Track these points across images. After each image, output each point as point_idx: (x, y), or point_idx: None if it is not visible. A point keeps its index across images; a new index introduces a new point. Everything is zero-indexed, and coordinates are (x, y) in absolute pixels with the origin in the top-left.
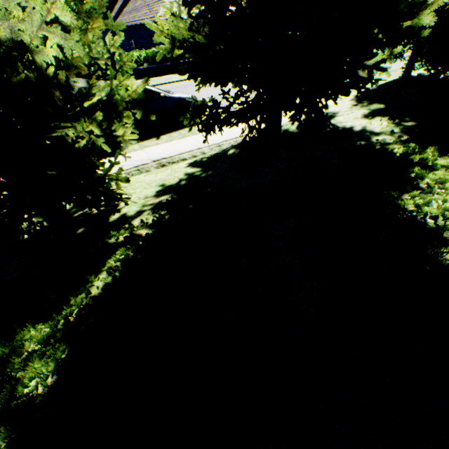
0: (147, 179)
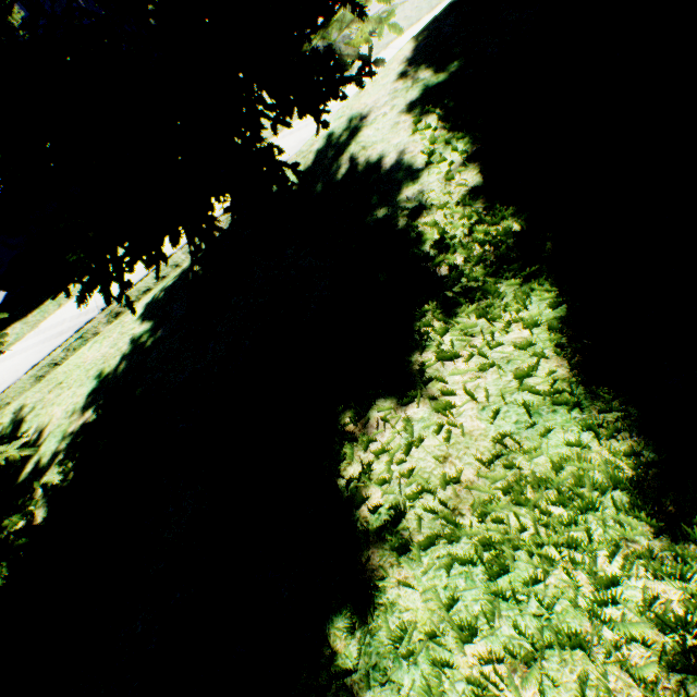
0: (90, 358)
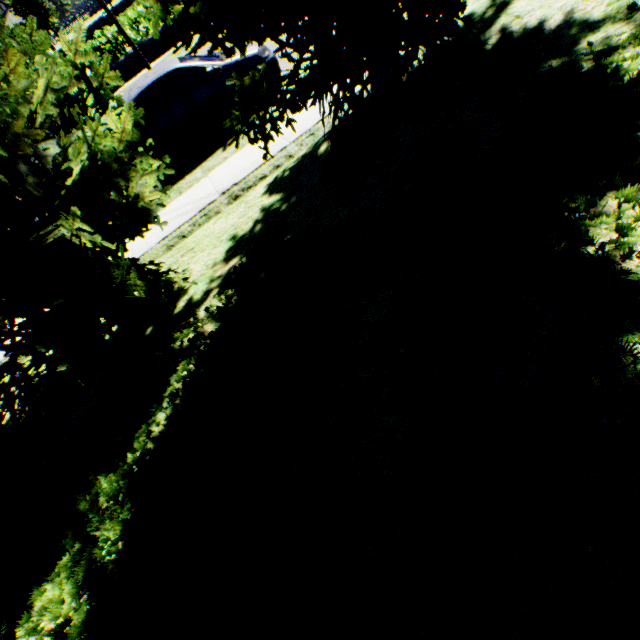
0: (217, 230)
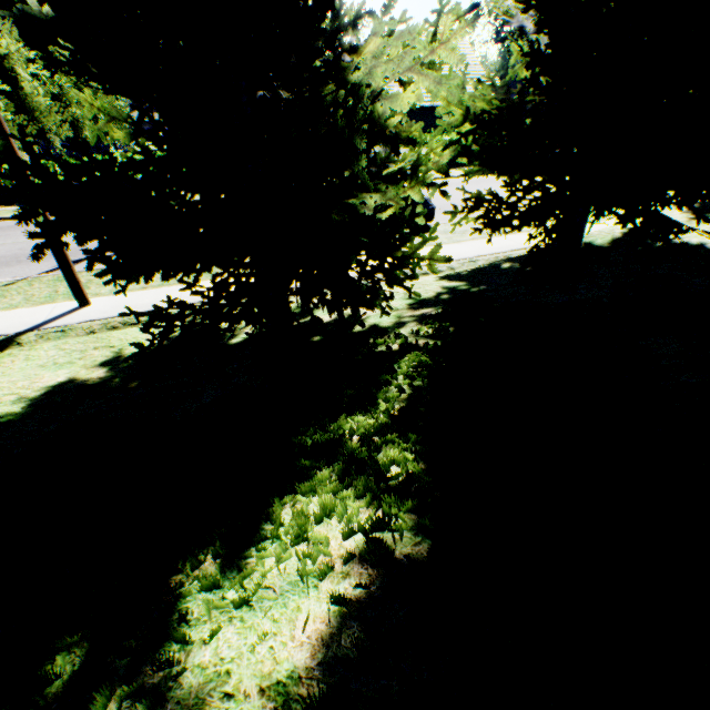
0: None
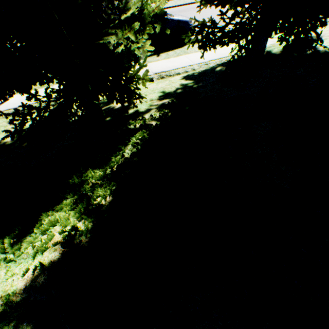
0: (151, 87)
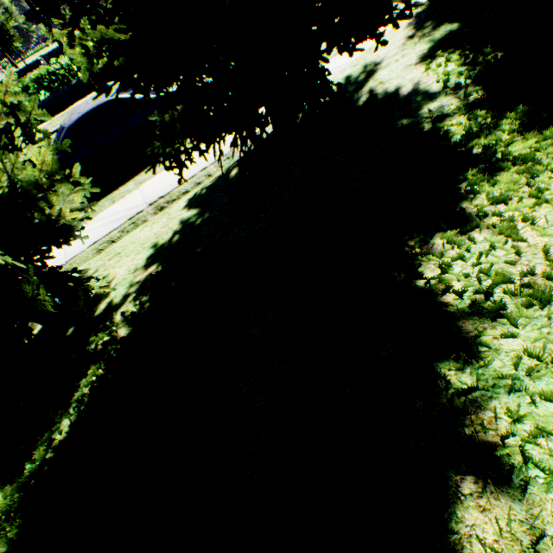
0: (142, 237)
